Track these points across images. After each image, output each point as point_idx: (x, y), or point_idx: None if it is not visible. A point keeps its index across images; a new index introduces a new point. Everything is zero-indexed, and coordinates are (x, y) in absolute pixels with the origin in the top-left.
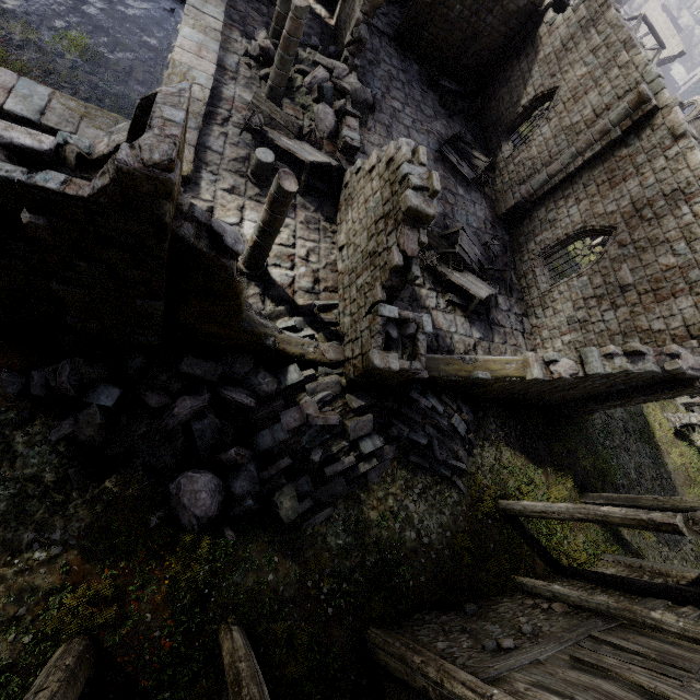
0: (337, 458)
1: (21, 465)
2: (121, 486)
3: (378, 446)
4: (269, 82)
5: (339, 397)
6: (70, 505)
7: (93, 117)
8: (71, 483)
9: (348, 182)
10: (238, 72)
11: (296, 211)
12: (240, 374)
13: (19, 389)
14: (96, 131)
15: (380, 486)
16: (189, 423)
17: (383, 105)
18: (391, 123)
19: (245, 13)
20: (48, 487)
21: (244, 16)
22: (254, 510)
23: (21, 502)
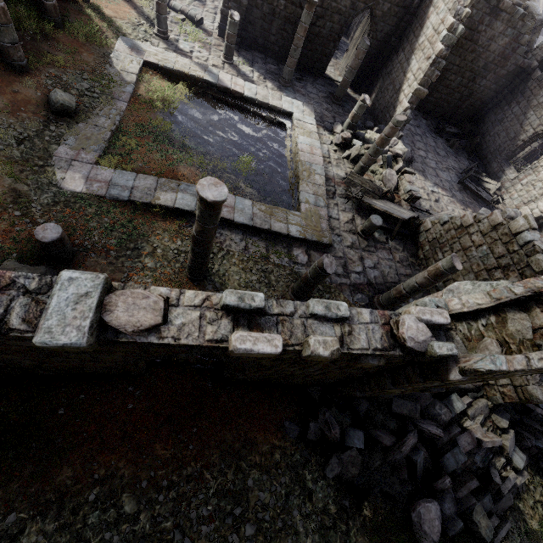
0: (499, 474)
1: (314, 499)
2: (373, 512)
3: (524, 459)
4: (361, 164)
5: (487, 417)
6: (350, 533)
7: (275, 214)
8: (346, 514)
9: (429, 228)
10: (330, 157)
11: (392, 253)
12: (422, 407)
13: (297, 435)
14: (279, 224)
15: (527, 494)
16: (412, 457)
17: (414, 156)
18: (423, 168)
19: (321, 114)
20: (334, 517)
21: (321, 116)
22: (461, 529)
23: (324, 533)
